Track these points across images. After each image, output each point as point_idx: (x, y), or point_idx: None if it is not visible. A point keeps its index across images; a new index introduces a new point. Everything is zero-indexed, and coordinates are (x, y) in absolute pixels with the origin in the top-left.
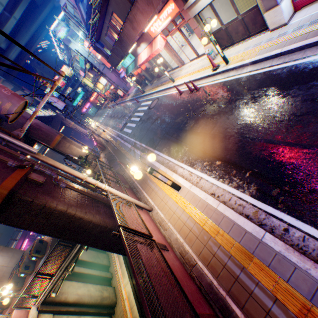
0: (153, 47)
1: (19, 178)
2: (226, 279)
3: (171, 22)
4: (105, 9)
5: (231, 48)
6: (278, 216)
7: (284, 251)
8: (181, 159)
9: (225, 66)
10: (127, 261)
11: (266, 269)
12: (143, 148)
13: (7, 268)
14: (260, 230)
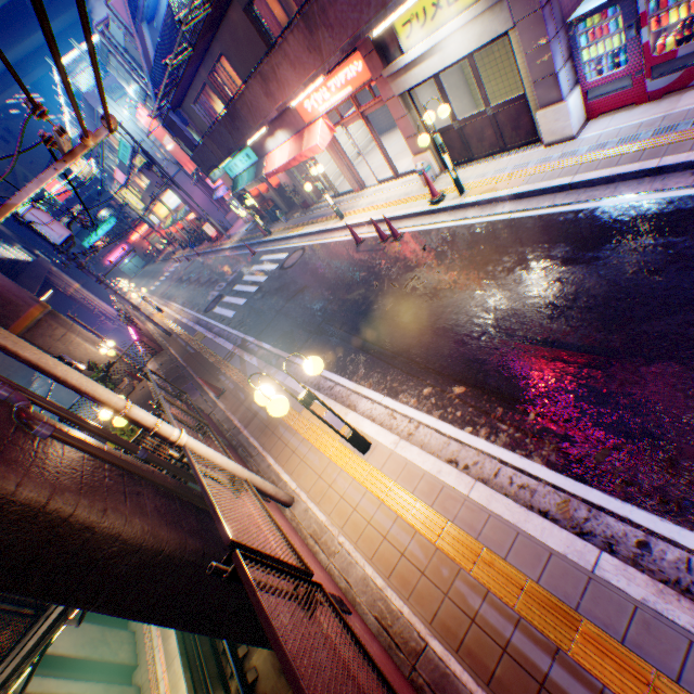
0: (304, 141)
1: None
2: (516, 688)
3: (350, 99)
4: (206, 45)
5: (467, 168)
6: (618, 512)
7: (656, 599)
8: (365, 379)
9: (458, 197)
10: (190, 647)
11: (618, 650)
12: (267, 352)
13: None
14: (585, 547)
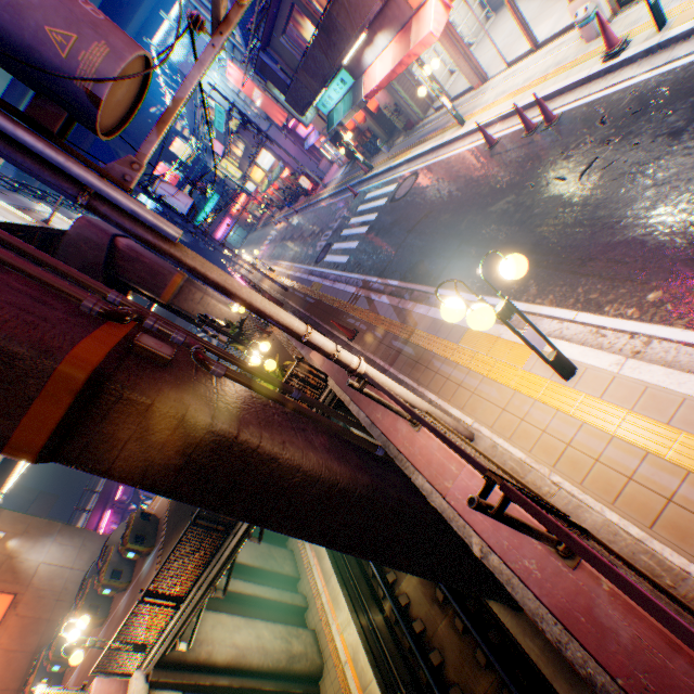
0: (412, 35)
1: (112, 343)
2: None
3: None
4: None
5: None
6: None
7: None
8: (540, 296)
9: (655, 35)
10: (342, 568)
11: None
12: (395, 289)
13: (72, 571)
14: None
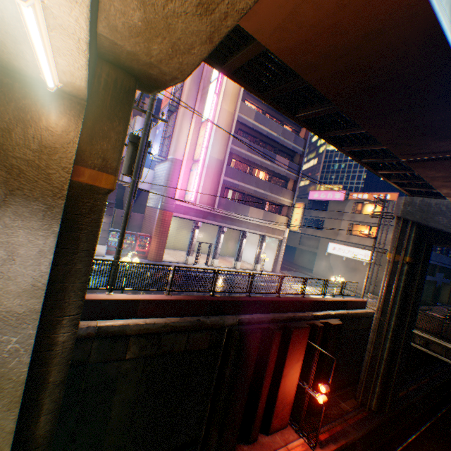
0: None
1: None
2: None
3: None
4: None
5: None
6: None
7: None
8: None
9: None
10: None
11: None
12: None
13: None
14: None
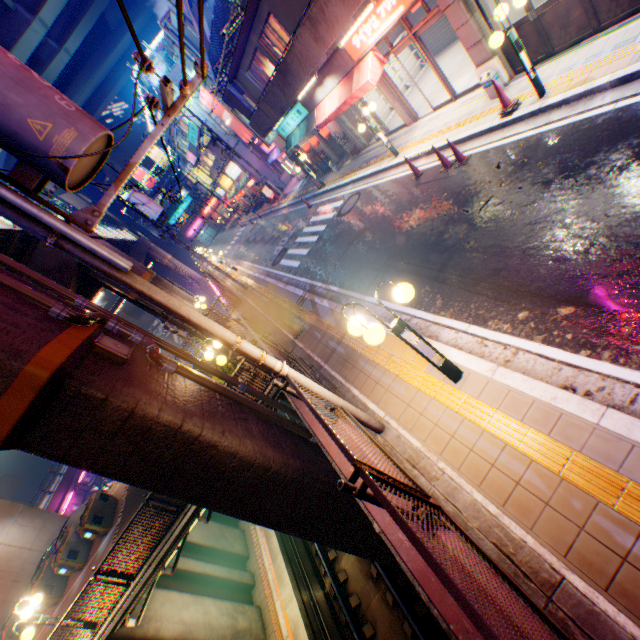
0: (354, 82)
1: (74, 345)
2: None
3: (400, 22)
4: (255, 7)
5: (544, 66)
6: None
7: None
8: (444, 309)
9: (537, 101)
10: (288, 547)
11: None
12: (335, 294)
13: (31, 552)
14: None
